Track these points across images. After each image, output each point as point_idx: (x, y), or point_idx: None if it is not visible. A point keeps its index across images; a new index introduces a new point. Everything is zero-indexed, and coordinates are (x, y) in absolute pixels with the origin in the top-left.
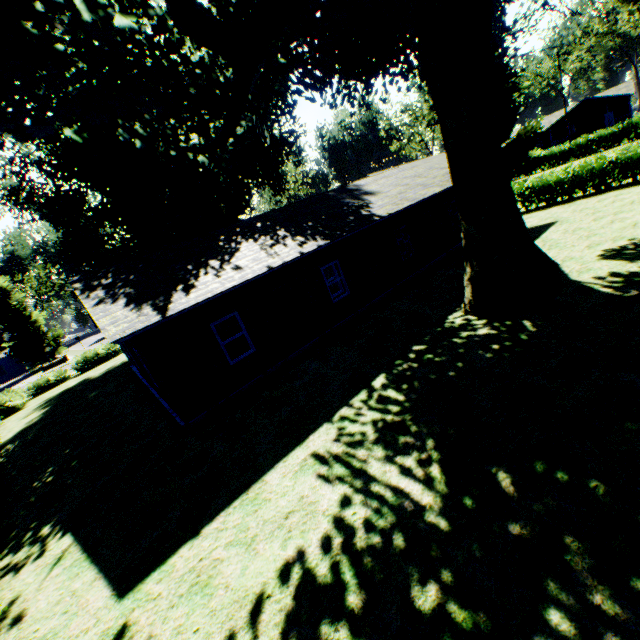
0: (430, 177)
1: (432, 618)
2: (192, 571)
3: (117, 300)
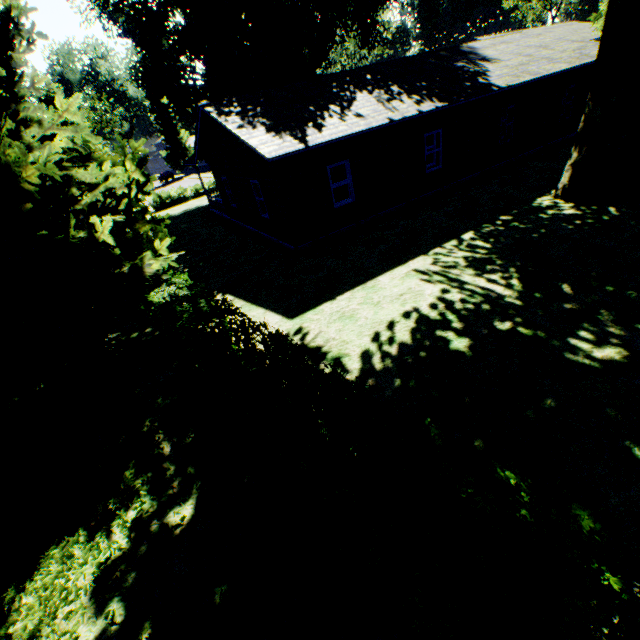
0: (558, 50)
1: (507, 332)
2: (338, 312)
3: (256, 127)
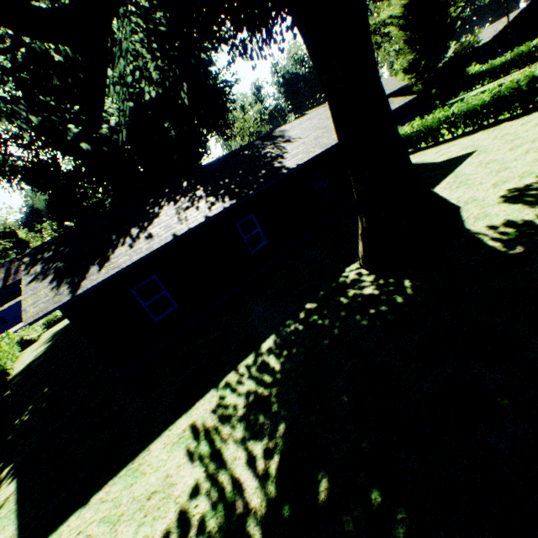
0: None
1: None
2: None
3: (47, 276)
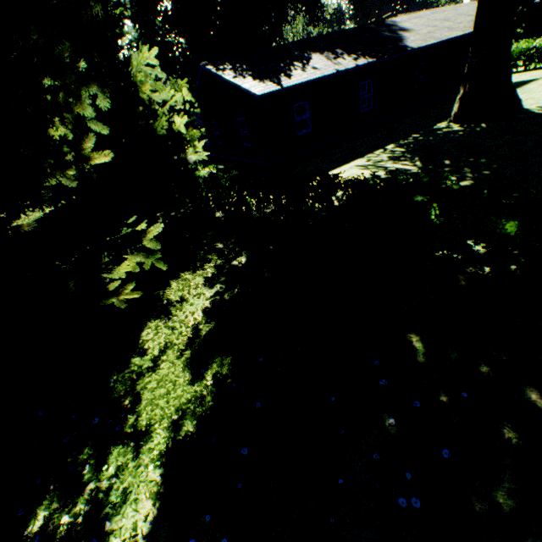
0: (456, 22)
1: None
2: None
3: (245, 77)
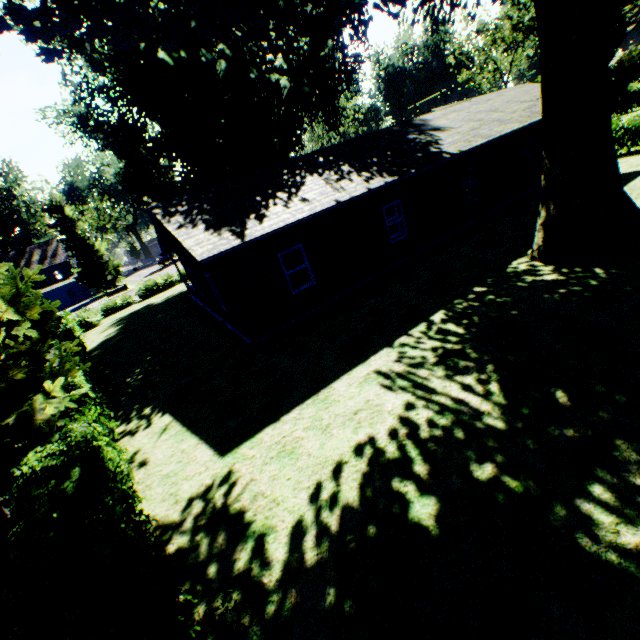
0: (508, 112)
1: (488, 484)
2: (278, 443)
3: (196, 225)
